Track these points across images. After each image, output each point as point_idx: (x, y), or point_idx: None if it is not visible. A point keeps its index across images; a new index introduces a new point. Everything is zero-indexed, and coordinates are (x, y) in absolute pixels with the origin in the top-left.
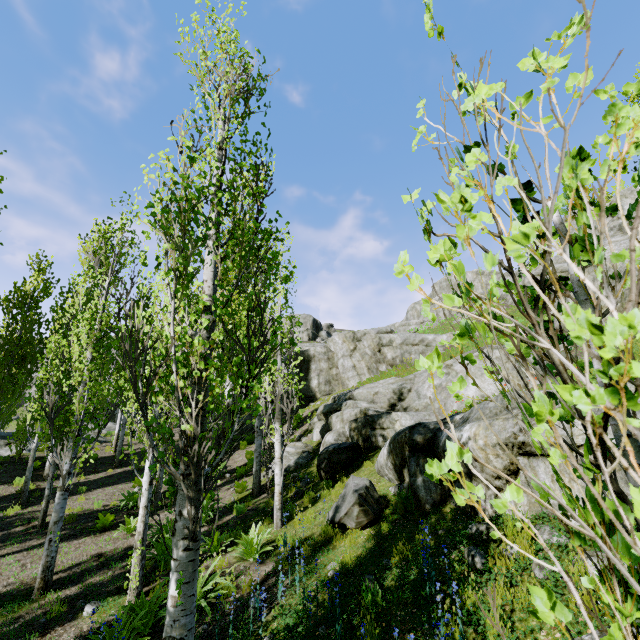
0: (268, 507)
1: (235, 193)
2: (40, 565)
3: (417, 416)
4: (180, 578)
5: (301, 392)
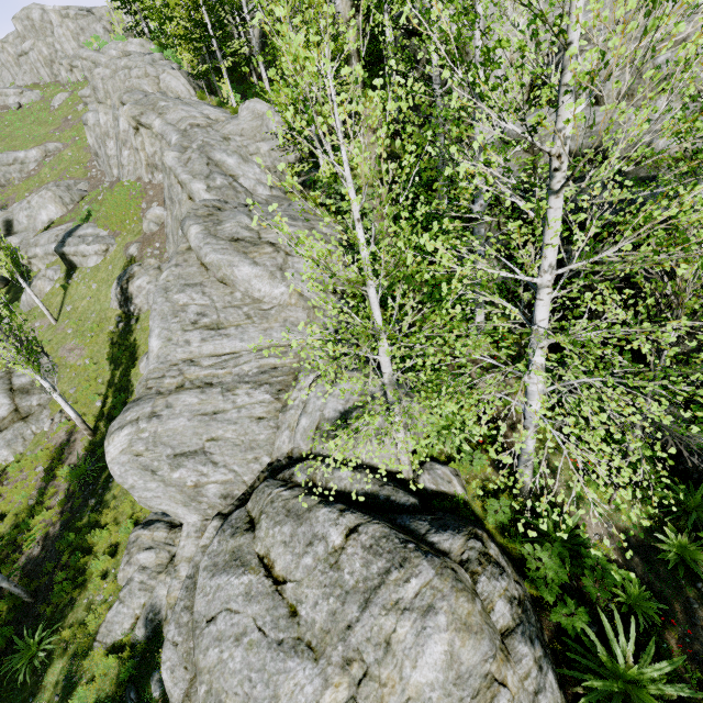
0: None
1: None
2: None
3: (22, 236)
4: None
5: None
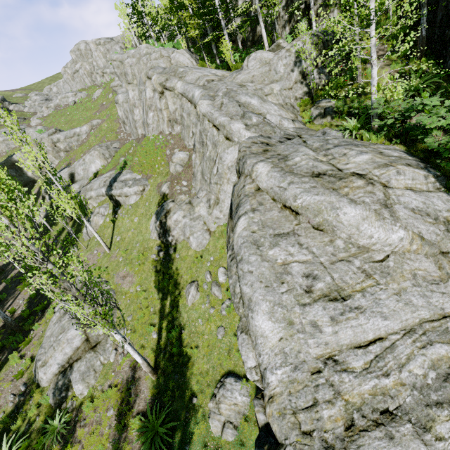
0: (47, 229)
1: None
2: None
3: (80, 183)
4: None
5: (25, 181)
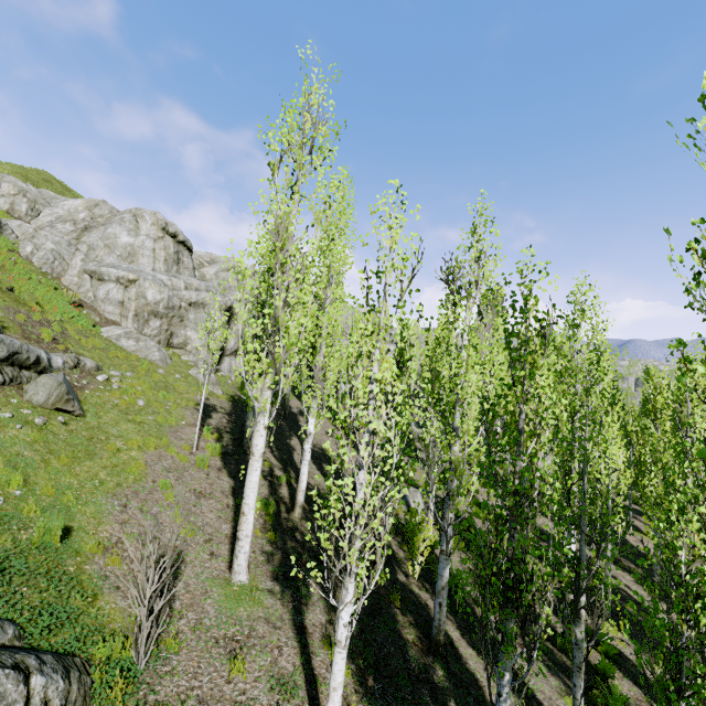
0: None
1: None
2: None
3: None
4: None
5: None
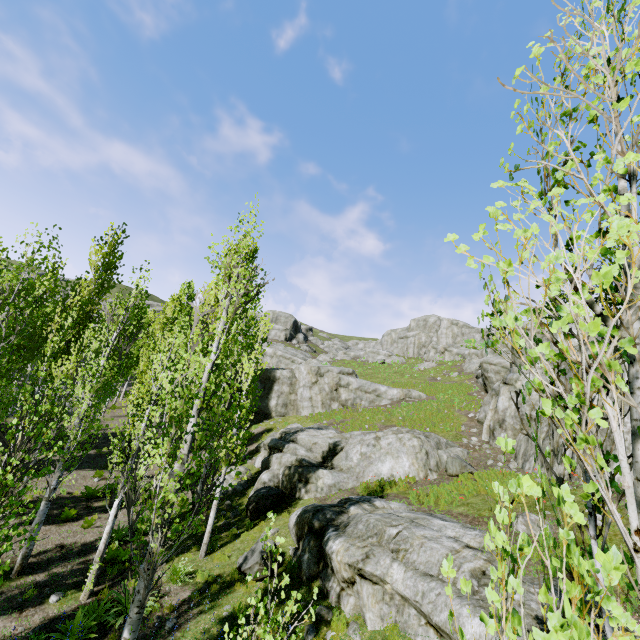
0: (200, 532)
1: (221, 371)
2: (21, 554)
3: (338, 477)
4: (131, 630)
5: (259, 408)
